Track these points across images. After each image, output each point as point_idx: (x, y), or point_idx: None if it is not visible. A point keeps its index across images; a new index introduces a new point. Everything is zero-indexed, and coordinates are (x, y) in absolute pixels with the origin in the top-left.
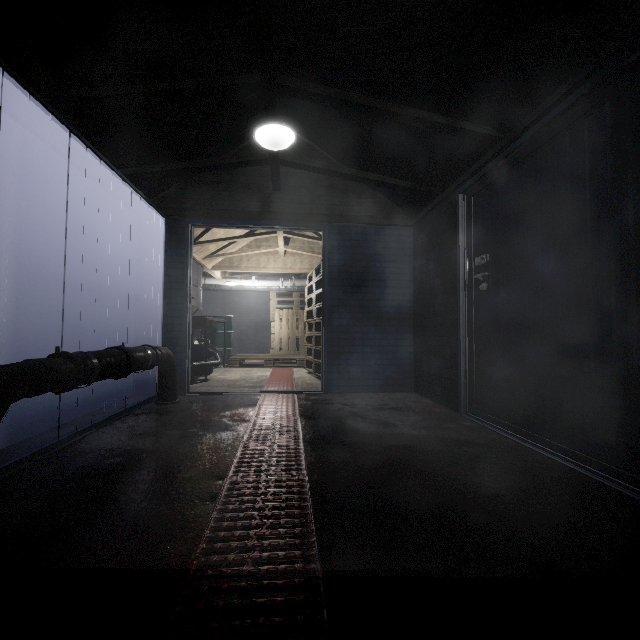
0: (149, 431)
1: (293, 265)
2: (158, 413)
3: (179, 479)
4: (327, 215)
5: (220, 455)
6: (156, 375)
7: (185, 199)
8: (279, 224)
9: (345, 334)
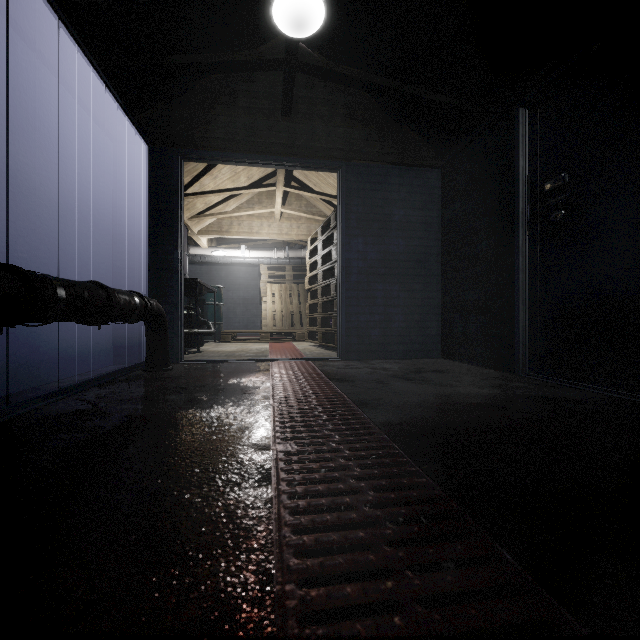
0: (140, 396)
1: (289, 231)
2: (148, 379)
3: (200, 451)
4: (345, 150)
5: (249, 420)
6: (141, 339)
7: (172, 123)
8: (288, 160)
9: (365, 292)
